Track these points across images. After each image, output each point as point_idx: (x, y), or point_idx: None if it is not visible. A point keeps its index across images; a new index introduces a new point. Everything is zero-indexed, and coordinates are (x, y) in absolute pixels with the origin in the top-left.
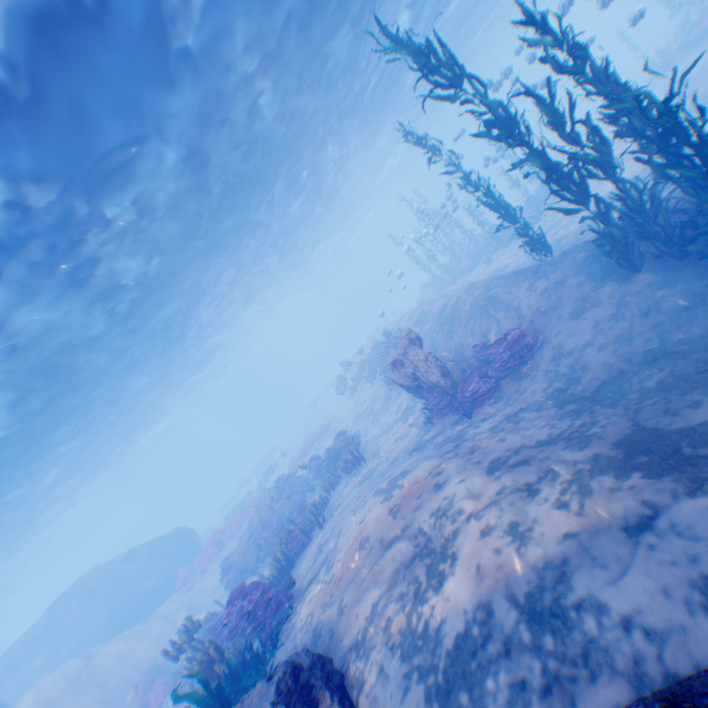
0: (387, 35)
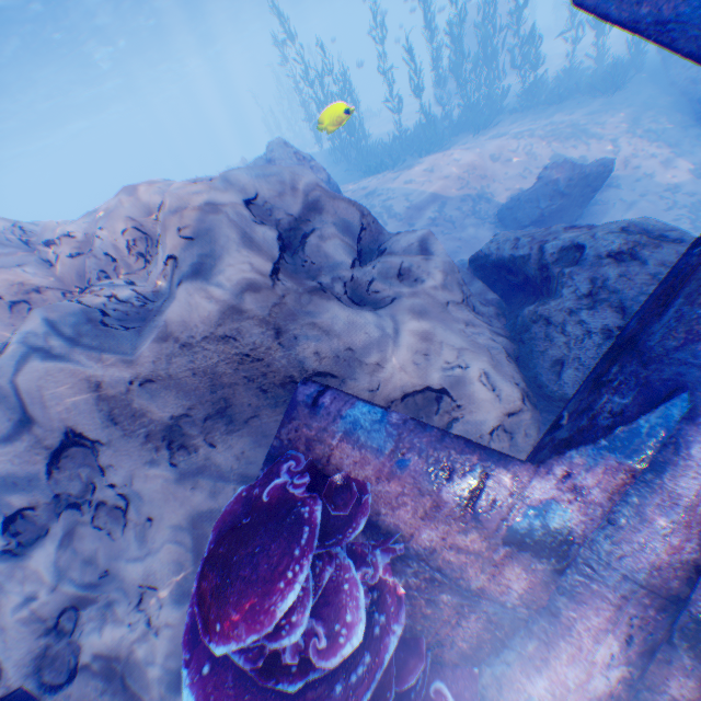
0: (271, 1)
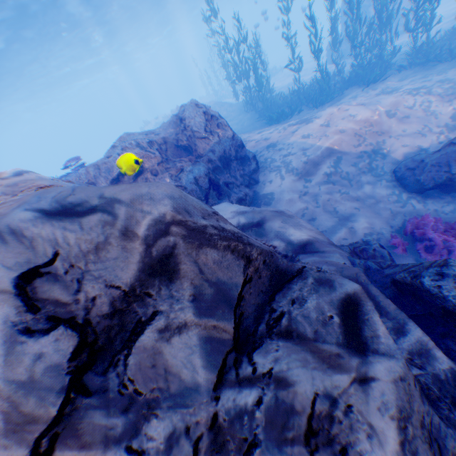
0: None
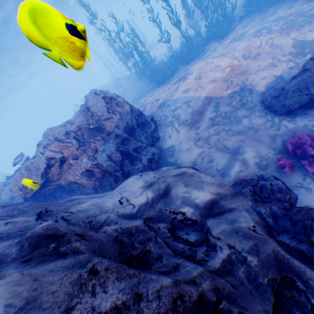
0: None
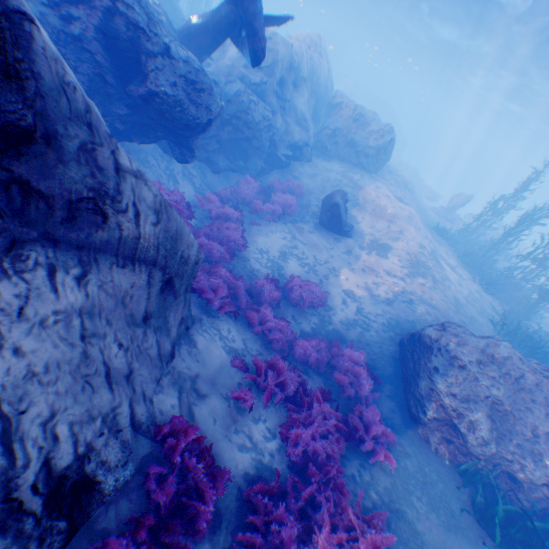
0: None
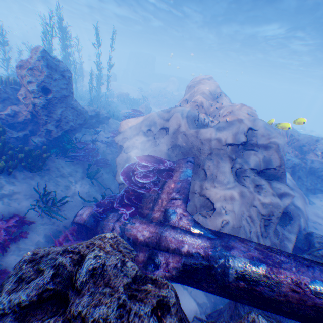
0: None
